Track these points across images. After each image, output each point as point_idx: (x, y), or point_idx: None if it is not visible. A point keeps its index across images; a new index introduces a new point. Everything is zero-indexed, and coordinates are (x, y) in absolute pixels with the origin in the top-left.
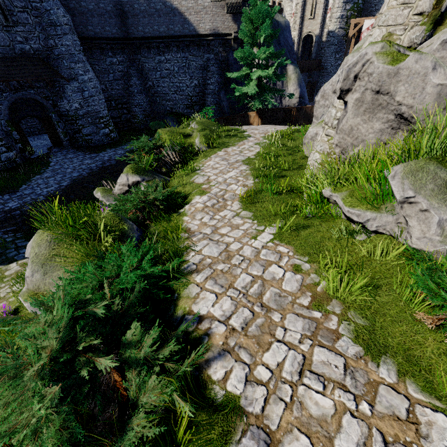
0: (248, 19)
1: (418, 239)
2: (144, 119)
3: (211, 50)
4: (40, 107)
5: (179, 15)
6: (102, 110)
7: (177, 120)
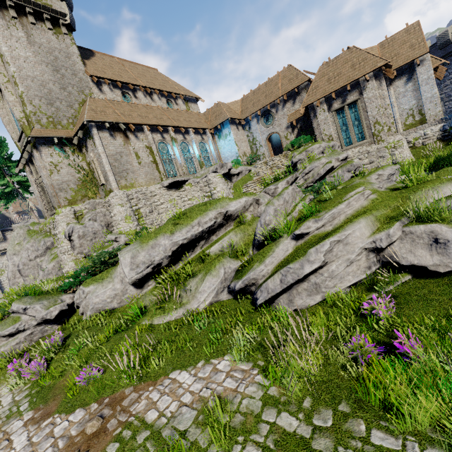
0: None
1: (124, 240)
2: None
3: None
4: None
5: None
6: None
7: None
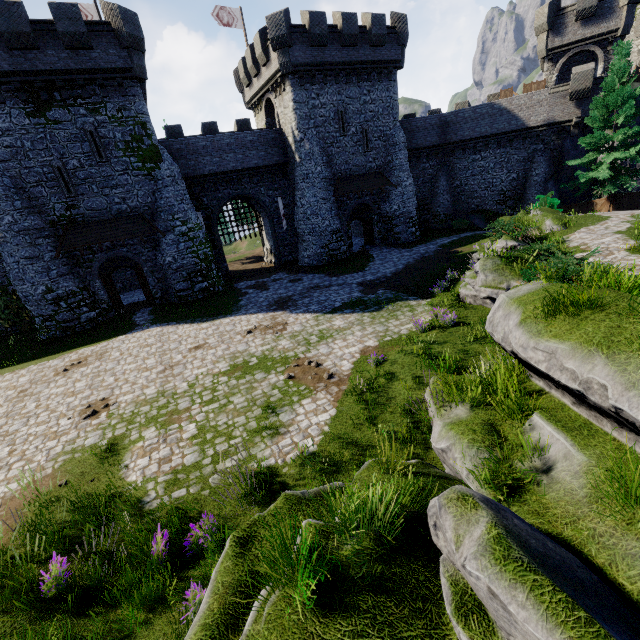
0: (604, 104)
1: None
2: (445, 218)
3: (540, 141)
4: (365, 211)
5: (507, 113)
6: (413, 210)
7: (484, 217)
